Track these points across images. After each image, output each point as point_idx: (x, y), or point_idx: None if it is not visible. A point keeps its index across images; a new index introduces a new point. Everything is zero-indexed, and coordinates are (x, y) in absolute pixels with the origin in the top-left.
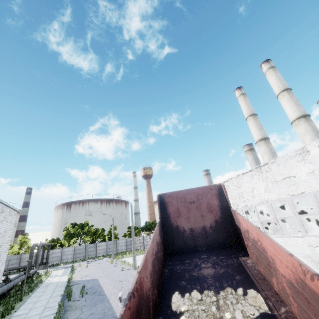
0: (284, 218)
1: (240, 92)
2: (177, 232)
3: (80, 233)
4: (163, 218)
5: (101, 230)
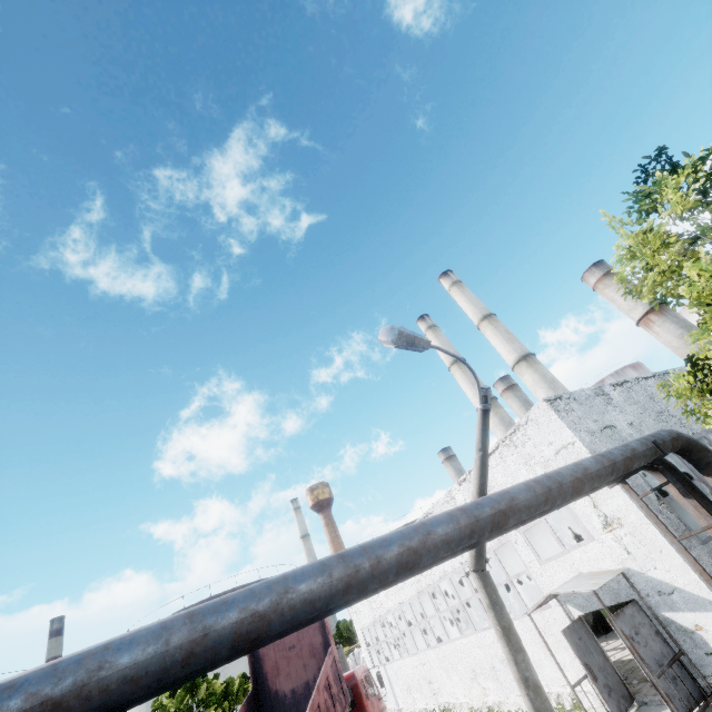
0: (467, 600)
1: (426, 325)
2: (277, 700)
3: (191, 706)
4: (259, 683)
5: (241, 678)
